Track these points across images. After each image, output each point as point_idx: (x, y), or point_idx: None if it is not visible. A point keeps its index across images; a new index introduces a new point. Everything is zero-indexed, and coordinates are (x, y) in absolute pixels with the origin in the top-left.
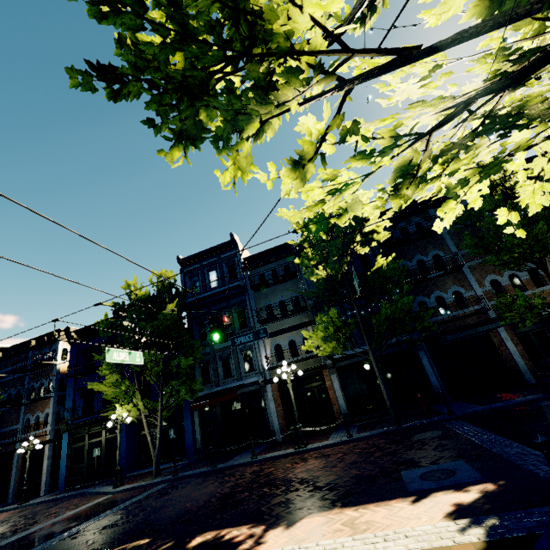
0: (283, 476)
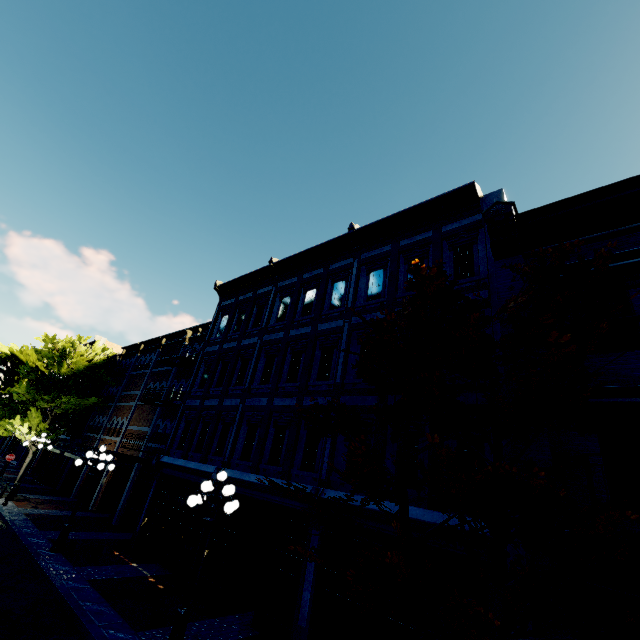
0: None
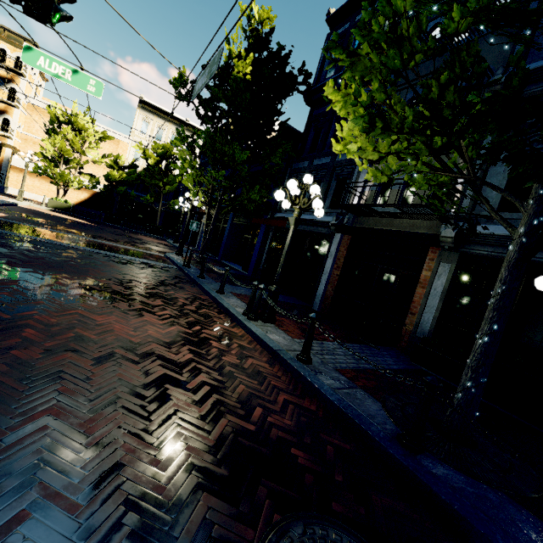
0: (82, 306)
